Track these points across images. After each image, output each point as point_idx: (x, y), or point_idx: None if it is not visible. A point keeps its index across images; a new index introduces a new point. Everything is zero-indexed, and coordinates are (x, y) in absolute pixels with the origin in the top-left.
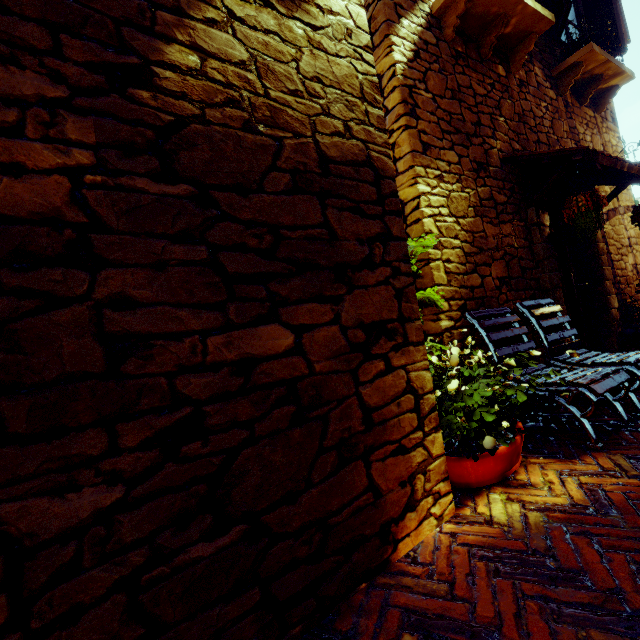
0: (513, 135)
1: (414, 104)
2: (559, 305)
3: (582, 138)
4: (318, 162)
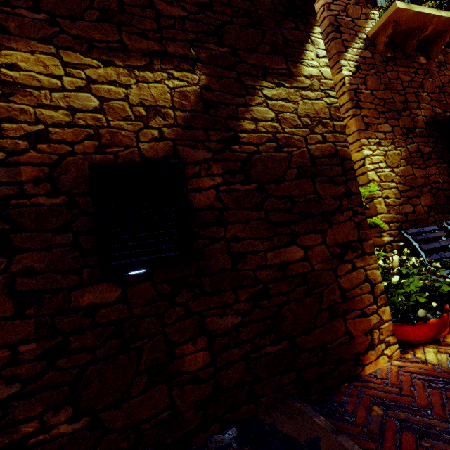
0: (434, 103)
1: (358, 100)
2: None
3: None
4: (310, 160)
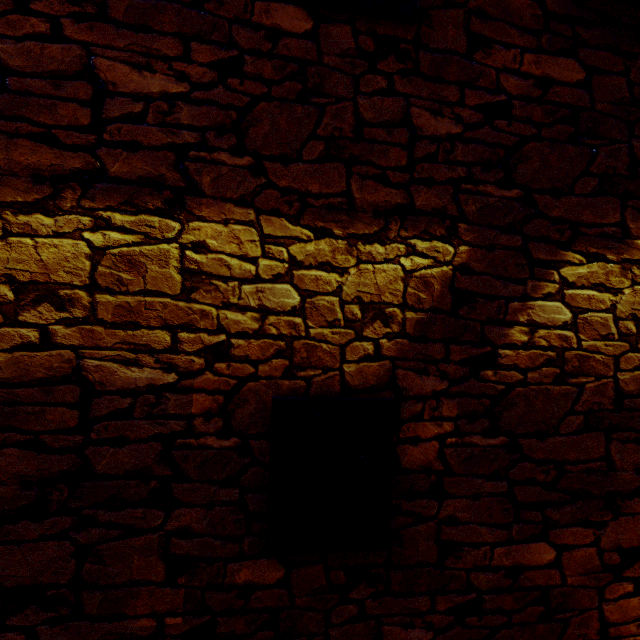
0: None
1: None
2: None
3: None
4: (613, 399)
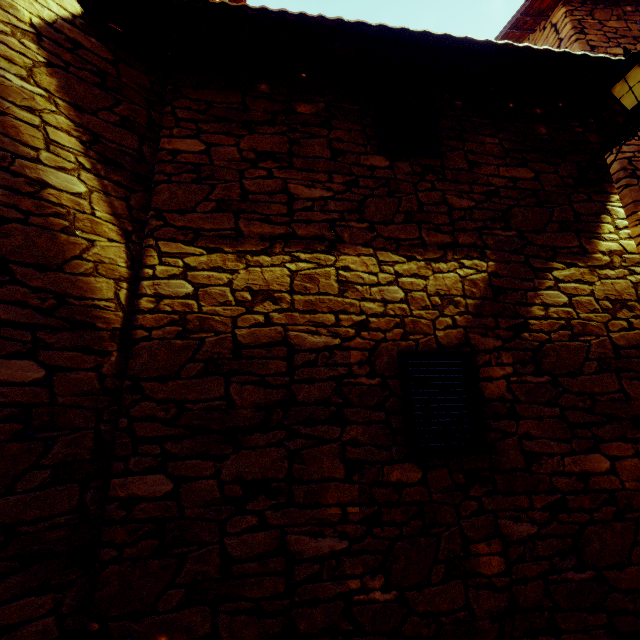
0: None
1: None
2: None
3: None
4: (612, 350)
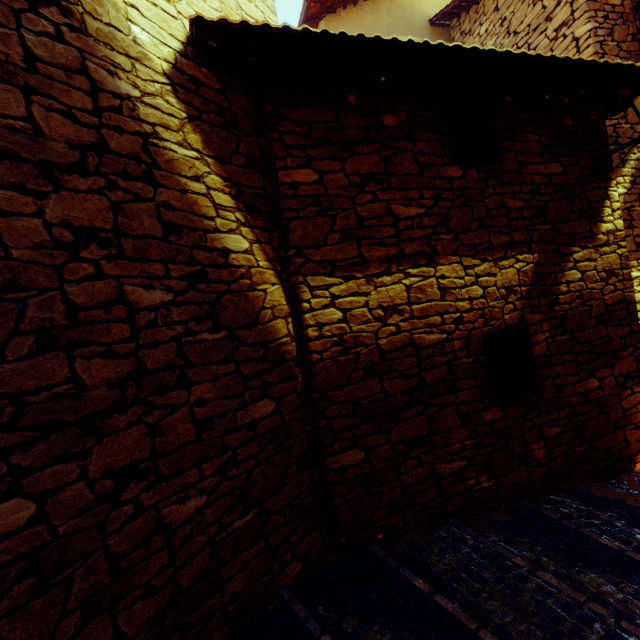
0: None
1: (631, 219)
2: None
3: None
4: (604, 308)
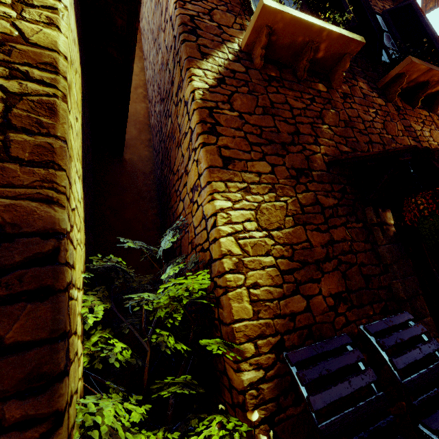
0: (340, 139)
1: (215, 122)
2: (421, 323)
3: (420, 134)
4: None
